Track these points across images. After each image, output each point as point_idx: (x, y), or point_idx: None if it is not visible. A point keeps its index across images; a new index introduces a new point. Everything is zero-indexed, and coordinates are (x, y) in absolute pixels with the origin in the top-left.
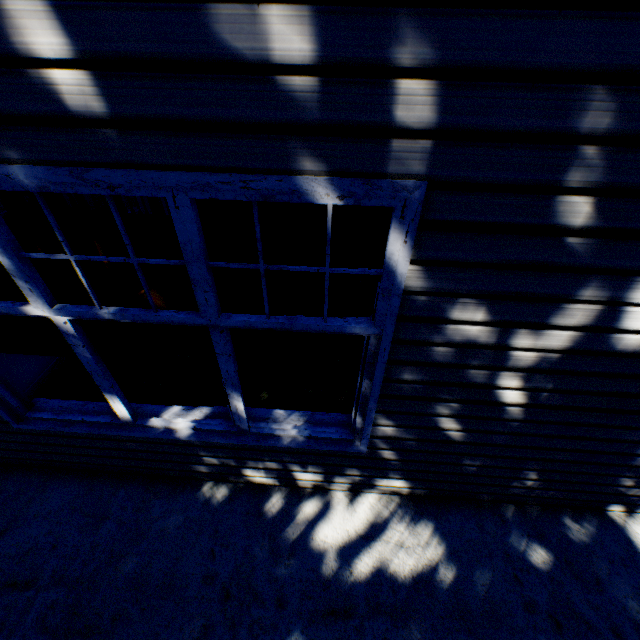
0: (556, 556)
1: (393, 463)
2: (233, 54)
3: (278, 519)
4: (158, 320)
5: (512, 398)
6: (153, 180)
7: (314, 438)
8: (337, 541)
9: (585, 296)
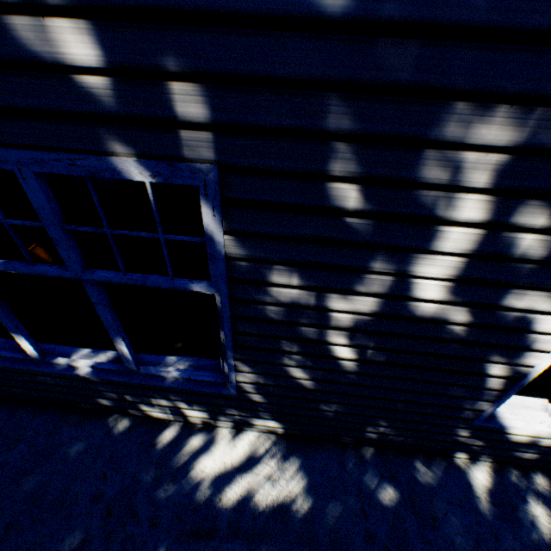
0: (402, 495)
1: (263, 405)
2: (35, 56)
3: (167, 449)
4: (35, 272)
5: (344, 353)
6: None
7: (193, 380)
8: (214, 471)
9: (376, 268)
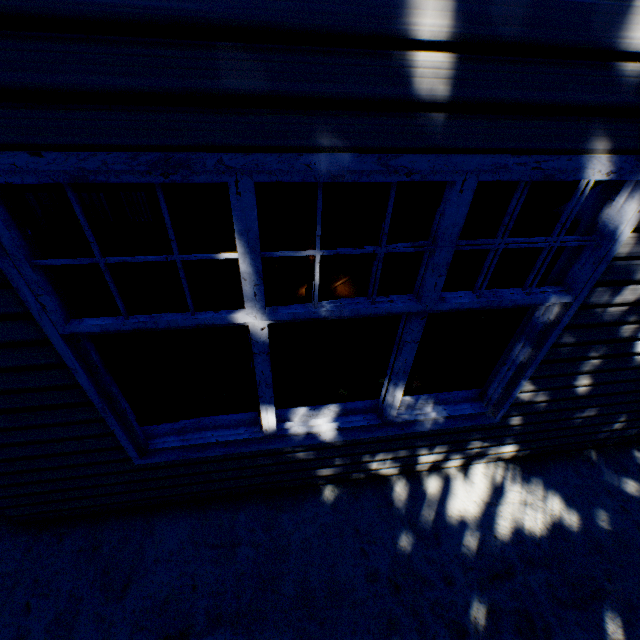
0: None
1: (514, 429)
2: (591, 41)
3: (409, 505)
4: (375, 312)
5: None
6: (456, 164)
7: (452, 417)
8: (470, 513)
9: None
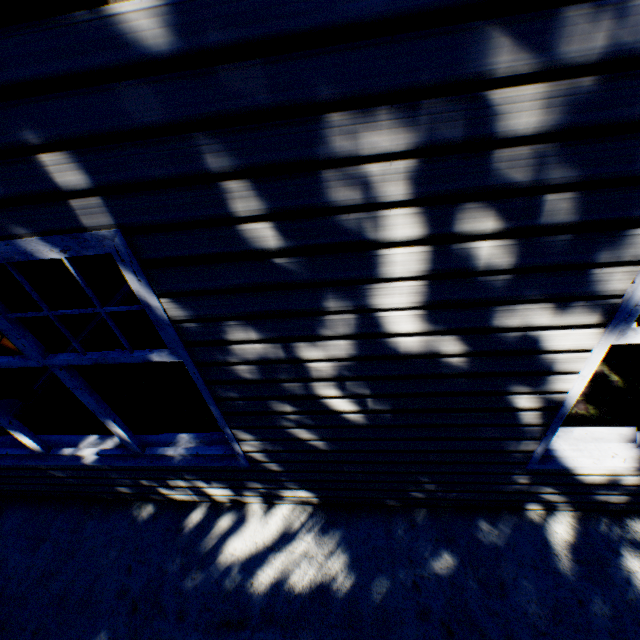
0: (462, 560)
1: (284, 474)
2: None
3: (194, 534)
4: (0, 366)
5: (343, 406)
6: None
7: (202, 456)
8: (244, 553)
9: (332, 307)
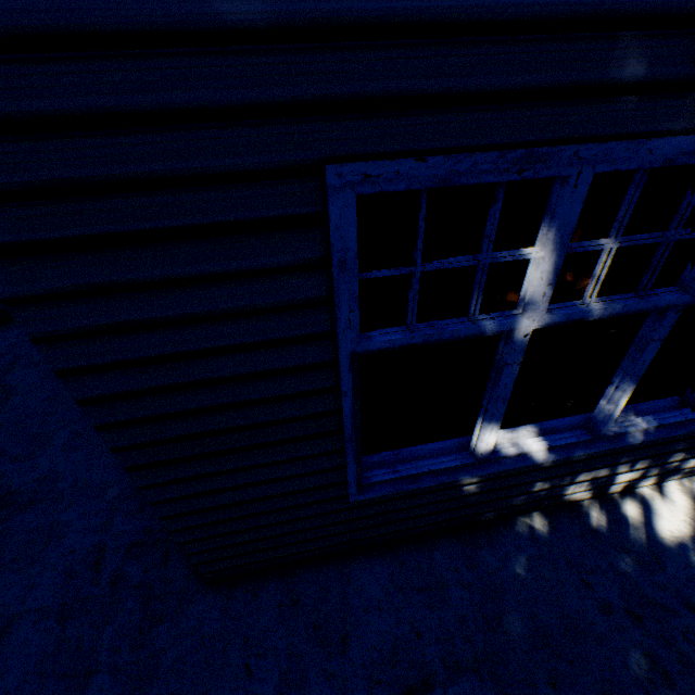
0: None
1: None
2: None
3: (614, 530)
4: (643, 307)
5: None
6: None
7: (662, 426)
8: (684, 533)
9: None
